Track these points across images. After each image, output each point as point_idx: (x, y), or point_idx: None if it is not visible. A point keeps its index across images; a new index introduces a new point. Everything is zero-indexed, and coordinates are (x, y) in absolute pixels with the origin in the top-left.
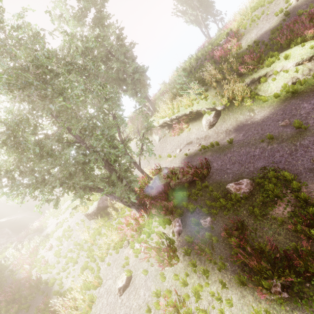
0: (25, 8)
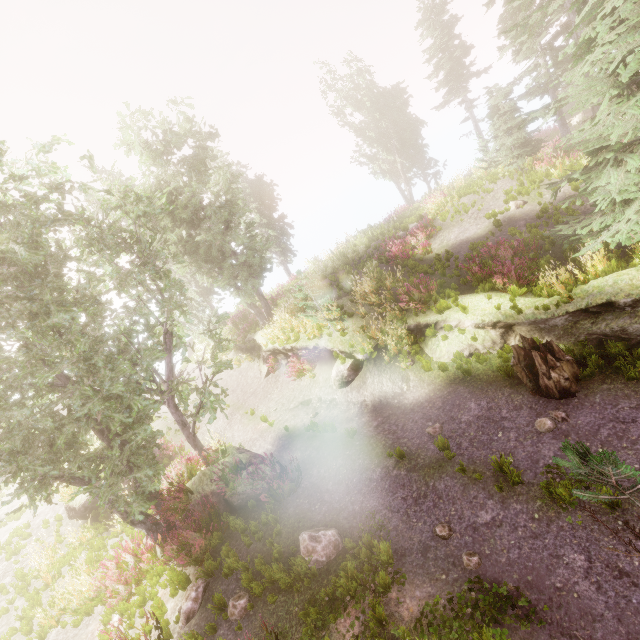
0: (58, 138)
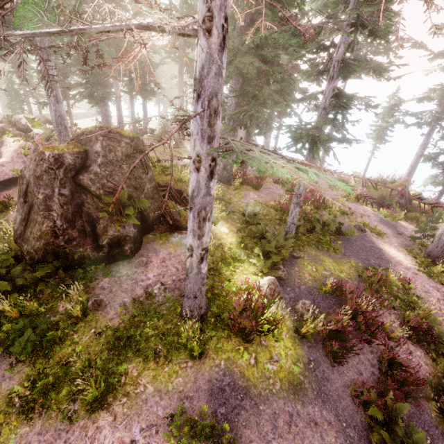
0: None
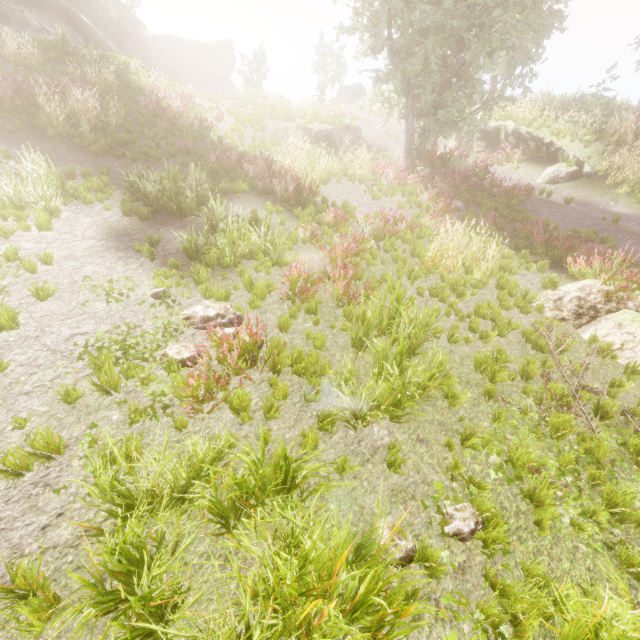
0: None
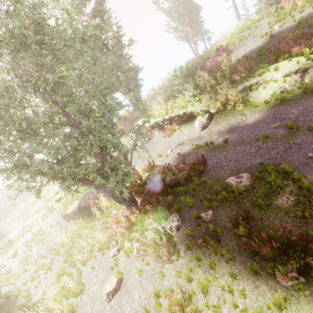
0: None
